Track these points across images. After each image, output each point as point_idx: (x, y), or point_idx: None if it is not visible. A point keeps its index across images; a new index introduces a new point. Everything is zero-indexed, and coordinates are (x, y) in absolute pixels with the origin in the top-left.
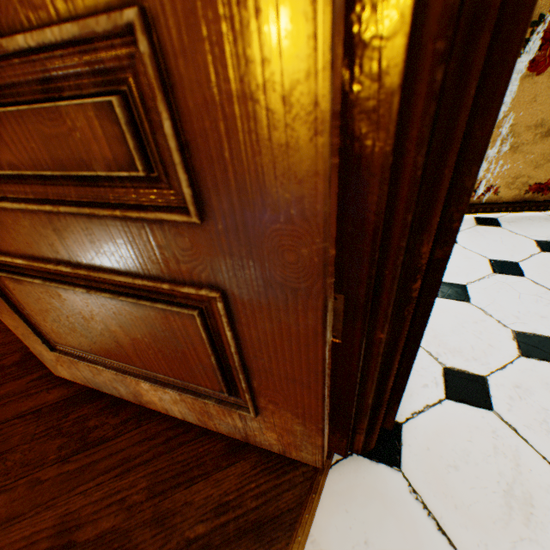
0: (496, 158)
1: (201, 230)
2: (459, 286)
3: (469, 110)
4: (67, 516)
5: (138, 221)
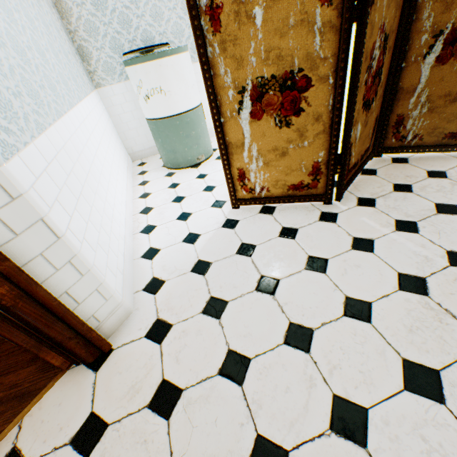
0: (258, 170)
1: None
2: (208, 263)
3: None
4: None
5: None
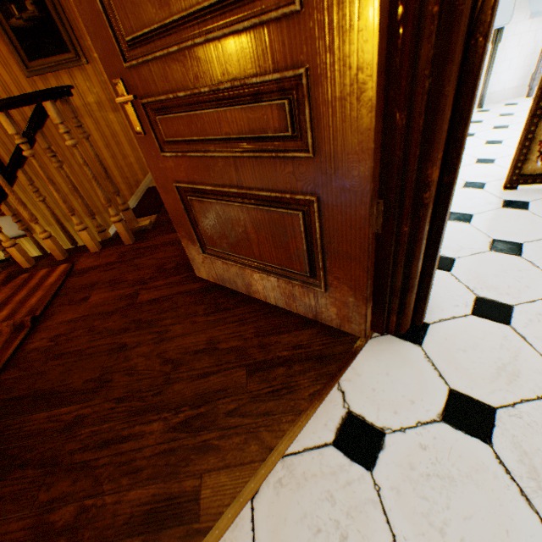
0: None
1: (312, 162)
2: (514, 244)
3: (457, 96)
4: (212, 337)
5: (281, 159)
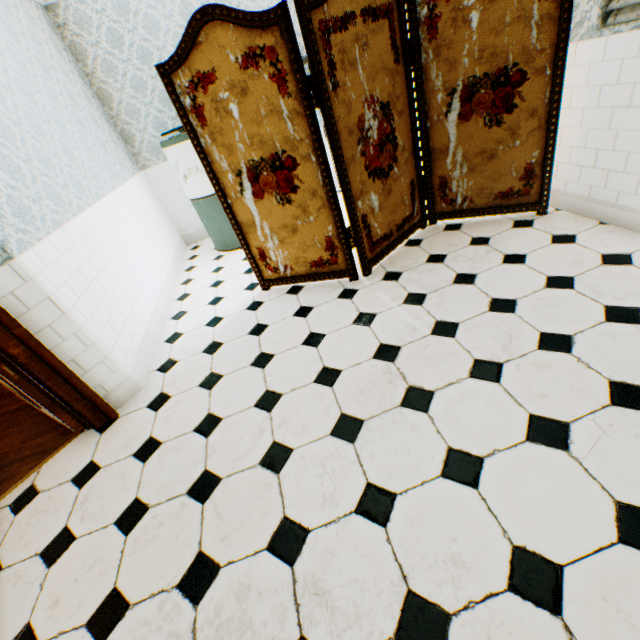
0: (276, 248)
1: None
2: (220, 344)
3: None
4: None
5: None
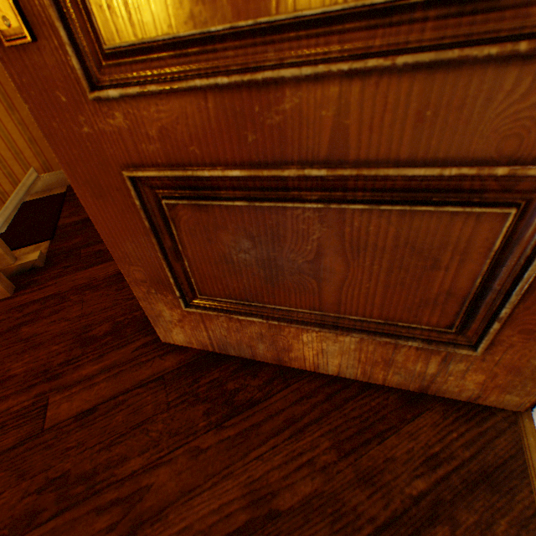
0: None
1: None
2: None
3: None
4: (252, 484)
5: (532, 63)
